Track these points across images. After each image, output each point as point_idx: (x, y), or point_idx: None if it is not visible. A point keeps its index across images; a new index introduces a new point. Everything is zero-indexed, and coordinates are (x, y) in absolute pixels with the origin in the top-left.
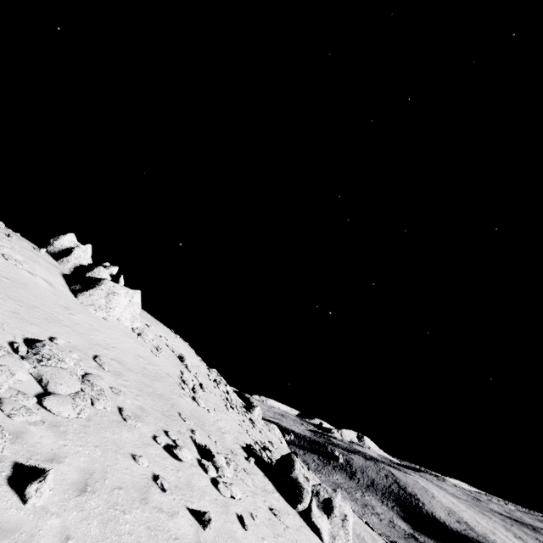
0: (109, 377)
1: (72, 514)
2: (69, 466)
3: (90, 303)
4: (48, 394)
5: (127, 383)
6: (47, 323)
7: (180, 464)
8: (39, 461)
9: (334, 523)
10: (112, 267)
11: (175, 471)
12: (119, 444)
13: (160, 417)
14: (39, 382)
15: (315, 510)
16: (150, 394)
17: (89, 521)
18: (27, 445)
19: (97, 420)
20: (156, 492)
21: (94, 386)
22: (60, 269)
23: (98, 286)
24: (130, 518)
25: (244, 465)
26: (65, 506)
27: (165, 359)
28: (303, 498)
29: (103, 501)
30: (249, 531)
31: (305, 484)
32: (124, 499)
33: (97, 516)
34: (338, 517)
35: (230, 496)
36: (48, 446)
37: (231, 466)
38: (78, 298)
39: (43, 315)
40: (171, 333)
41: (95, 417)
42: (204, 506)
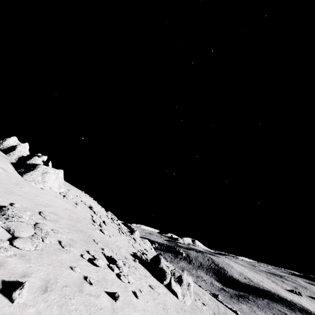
0: (50, 223)
1: (41, 304)
2: (35, 278)
3: (31, 179)
4: (15, 238)
5: (61, 226)
6: (6, 195)
7: (98, 268)
8: (16, 277)
9: (183, 288)
10: (43, 156)
11: (95, 272)
12: (62, 261)
13: (83, 243)
14: (8, 231)
15: (173, 283)
16: (75, 230)
17: (51, 307)
18: (8, 269)
19: (47, 249)
20: (87, 285)
21: (42, 230)
22: (9, 159)
23: (36, 169)
24: (74, 302)
25: (133, 264)
26: (36, 301)
27: (81, 209)
28: (166, 277)
29: (58, 294)
30: (139, 299)
31: (167, 269)
32: (69, 292)
33: (56, 303)
34: (185, 284)
35: (127, 282)
36: (20, 268)
37: (126, 265)
38: (23, 177)
39: (3, 190)
40: (83, 193)
41: (45, 248)
42: (114, 289)
